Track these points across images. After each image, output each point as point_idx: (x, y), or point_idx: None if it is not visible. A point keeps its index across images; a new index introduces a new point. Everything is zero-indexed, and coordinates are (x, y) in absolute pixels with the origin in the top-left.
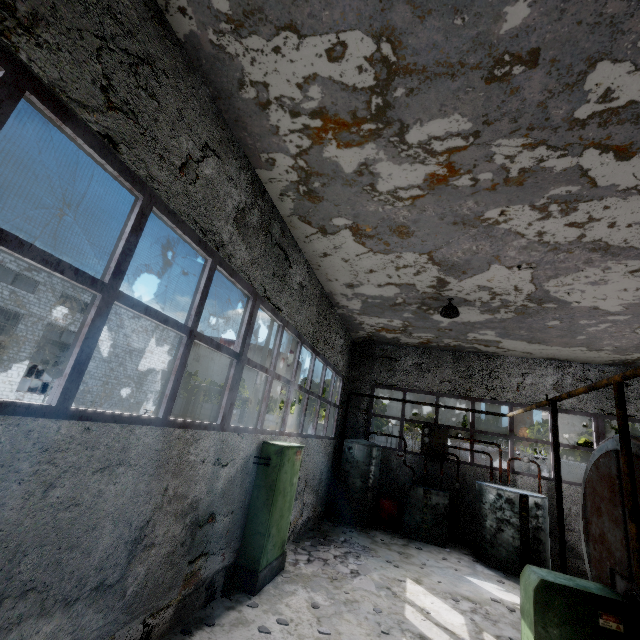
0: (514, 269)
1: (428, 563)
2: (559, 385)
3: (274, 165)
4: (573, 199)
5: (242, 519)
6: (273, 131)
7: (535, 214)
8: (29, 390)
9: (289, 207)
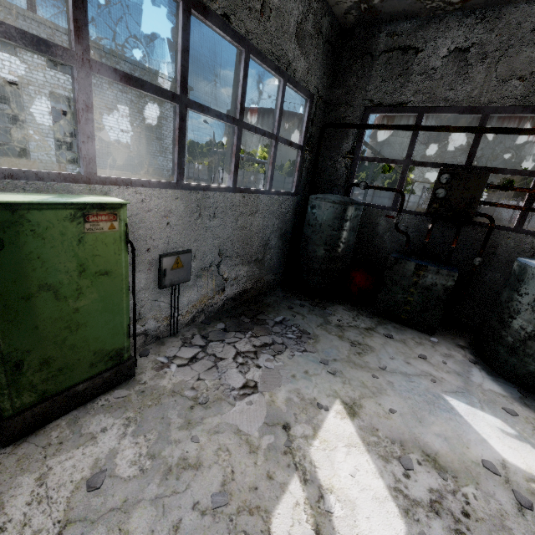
0: None
1: (390, 366)
2: None
3: None
4: None
5: None
6: None
7: None
8: None
9: None
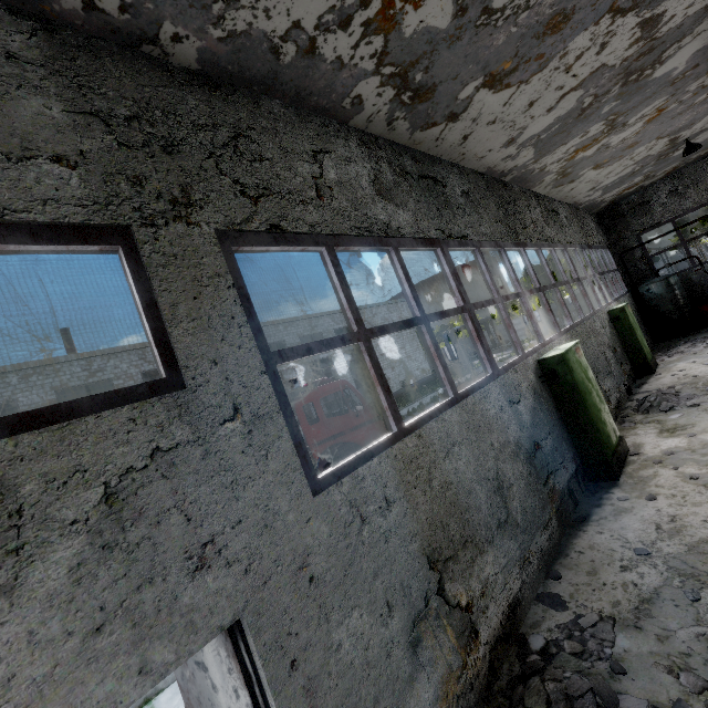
0: None
1: None
2: None
3: (543, 182)
4: None
5: (622, 349)
6: (545, 173)
7: None
8: None
9: (549, 189)
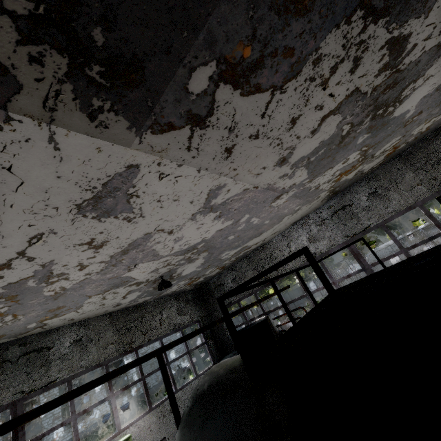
0: (134, 269)
1: None
2: (311, 237)
3: None
4: (46, 277)
5: None
6: None
7: (59, 282)
8: (122, 393)
9: (7, 339)
